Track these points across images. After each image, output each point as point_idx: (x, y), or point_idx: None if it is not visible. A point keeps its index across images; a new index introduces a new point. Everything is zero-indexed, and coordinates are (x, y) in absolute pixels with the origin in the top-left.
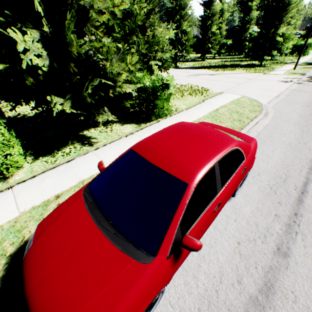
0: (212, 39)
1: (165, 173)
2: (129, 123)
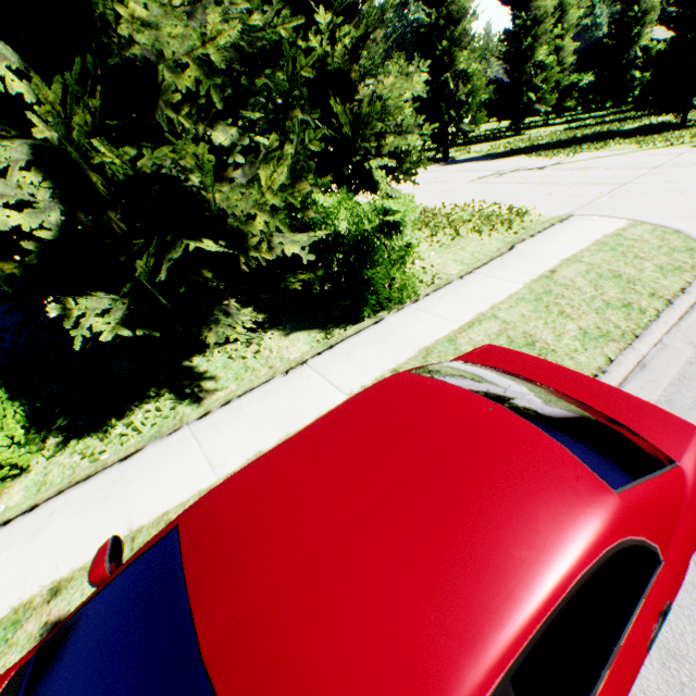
0: (537, 80)
1: None
2: (306, 327)
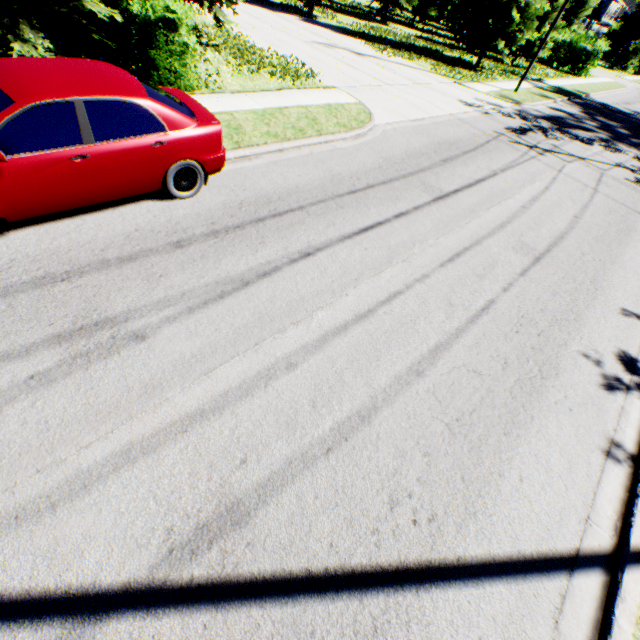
0: None
1: (0, 90)
2: None
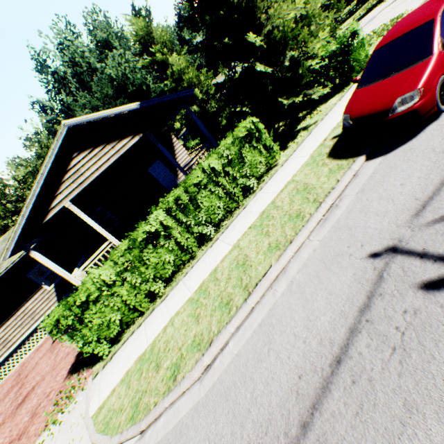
0: None
1: (412, 31)
2: (330, 98)
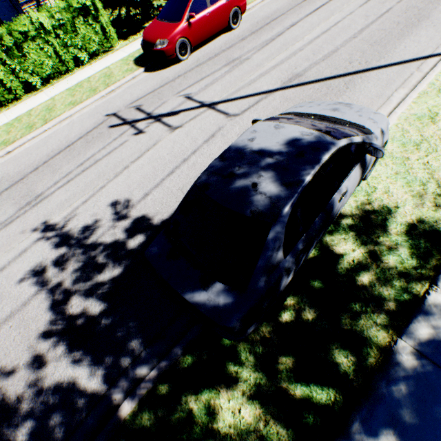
0: None
1: None
2: None
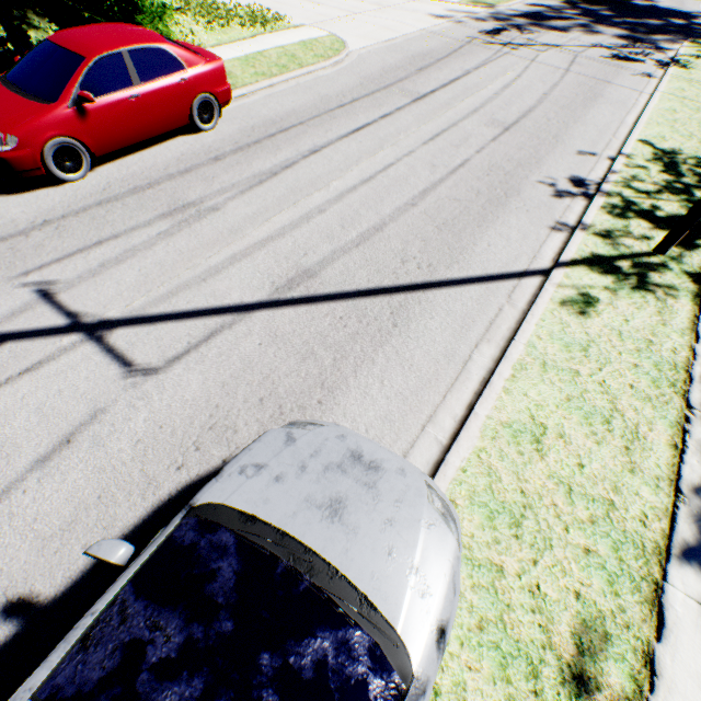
0: None
1: (72, 53)
2: None
